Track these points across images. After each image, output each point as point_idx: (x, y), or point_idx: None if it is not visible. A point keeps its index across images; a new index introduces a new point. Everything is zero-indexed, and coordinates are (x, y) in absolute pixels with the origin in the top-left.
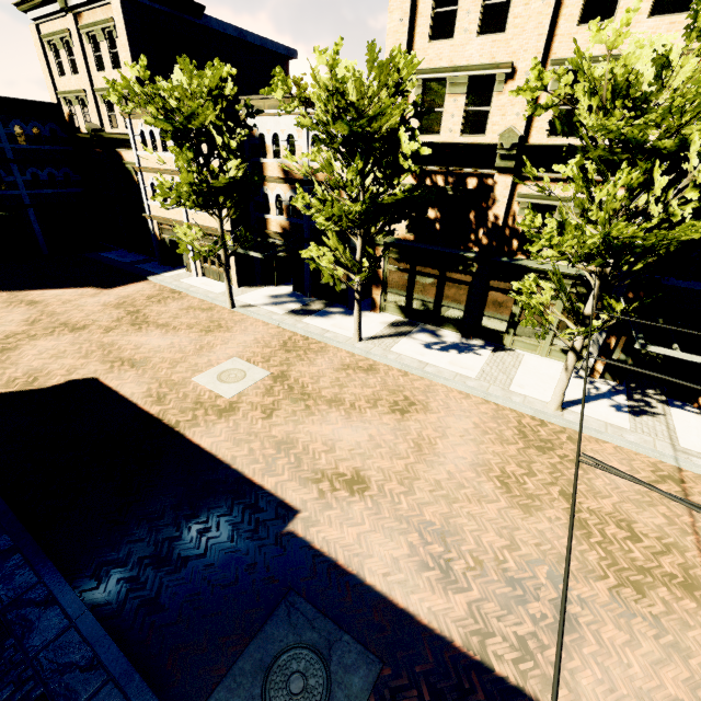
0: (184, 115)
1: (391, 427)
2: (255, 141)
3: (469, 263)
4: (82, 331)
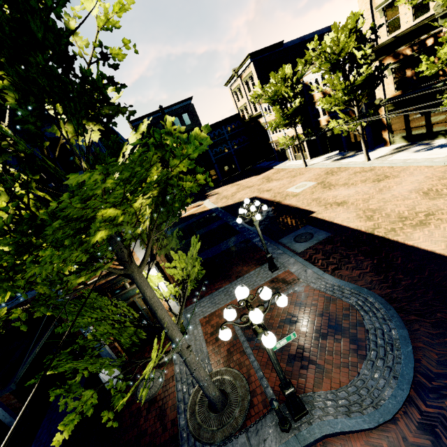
0: (273, 93)
1: (369, 187)
2: (308, 87)
3: (442, 90)
4: (252, 187)
